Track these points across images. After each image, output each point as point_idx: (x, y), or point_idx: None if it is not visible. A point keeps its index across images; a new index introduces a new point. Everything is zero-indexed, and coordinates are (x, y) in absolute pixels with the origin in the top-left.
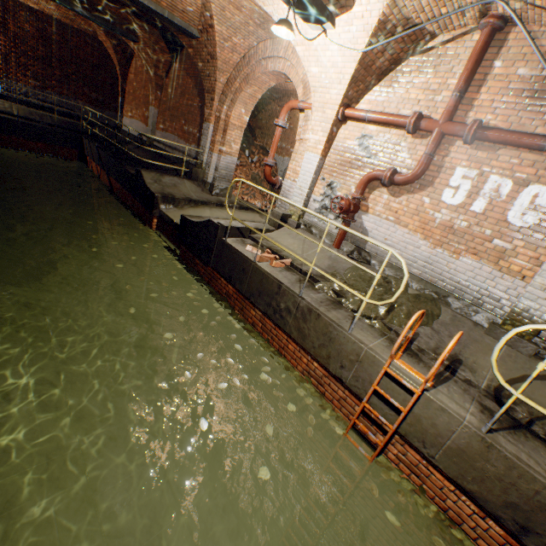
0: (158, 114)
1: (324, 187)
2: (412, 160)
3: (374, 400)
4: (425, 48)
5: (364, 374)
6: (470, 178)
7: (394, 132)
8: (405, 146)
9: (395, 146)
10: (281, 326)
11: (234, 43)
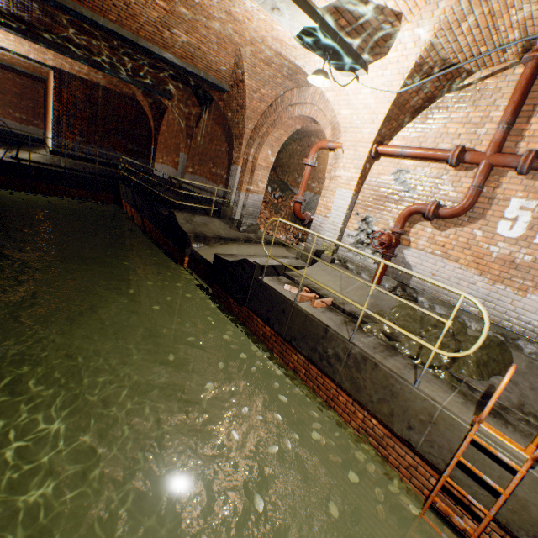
0: (187, 159)
1: (358, 221)
2: (457, 193)
3: (456, 473)
4: (461, 85)
5: (441, 439)
6: (529, 209)
7: (433, 166)
8: (447, 179)
9: (436, 179)
10: (330, 374)
11: (262, 93)
